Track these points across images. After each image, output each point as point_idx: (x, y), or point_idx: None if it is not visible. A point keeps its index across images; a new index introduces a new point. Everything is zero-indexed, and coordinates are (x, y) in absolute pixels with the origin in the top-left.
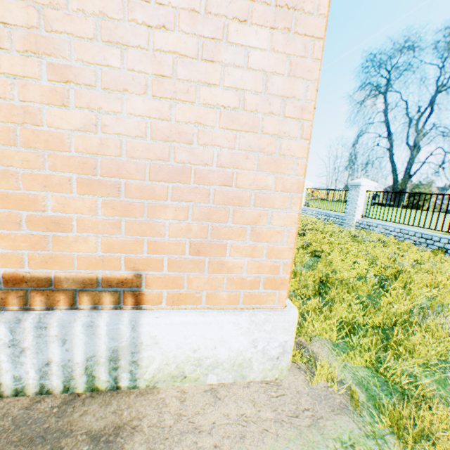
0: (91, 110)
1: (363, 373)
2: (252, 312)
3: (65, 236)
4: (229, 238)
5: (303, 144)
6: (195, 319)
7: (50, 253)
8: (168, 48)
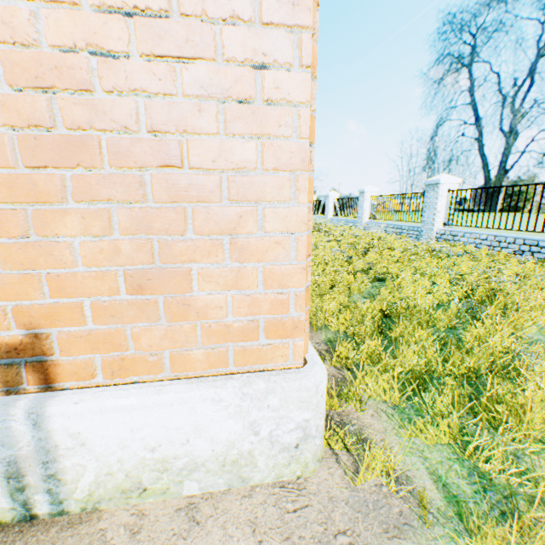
0: None
1: (441, 454)
2: (245, 379)
3: None
4: (192, 260)
5: (304, 75)
6: (143, 400)
7: None
8: None
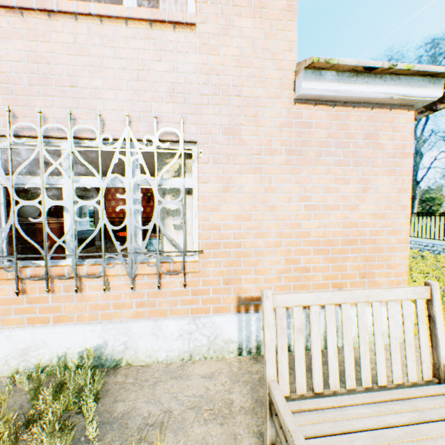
0: (318, 220)
1: None
2: None
3: (307, 274)
4: (376, 269)
5: (406, 221)
6: (368, 310)
7: (301, 283)
8: (348, 192)
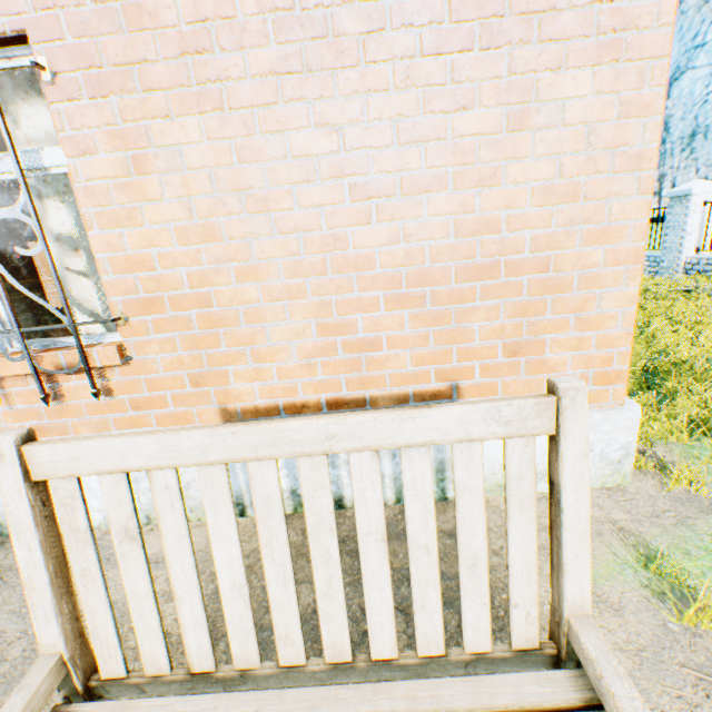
0: (391, 222)
1: None
2: None
3: (376, 356)
4: (549, 333)
5: (641, 202)
6: None
7: (364, 374)
8: (469, 132)
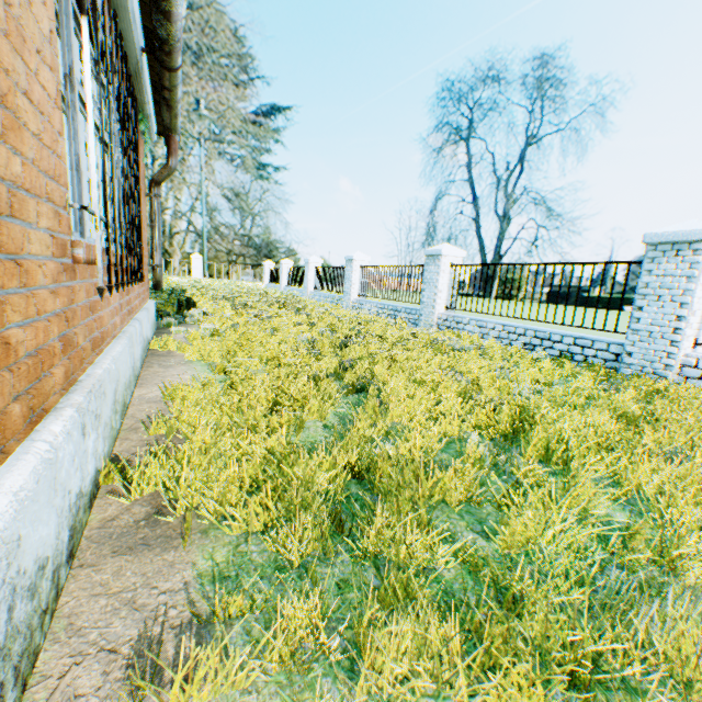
0: None
1: None
2: None
3: None
4: None
5: None
6: None
7: None
8: None
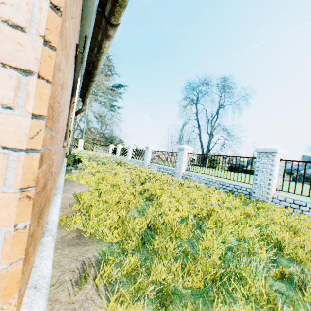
0: None
1: None
2: None
3: None
4: None
5: None
6: None
7: None
8: None
